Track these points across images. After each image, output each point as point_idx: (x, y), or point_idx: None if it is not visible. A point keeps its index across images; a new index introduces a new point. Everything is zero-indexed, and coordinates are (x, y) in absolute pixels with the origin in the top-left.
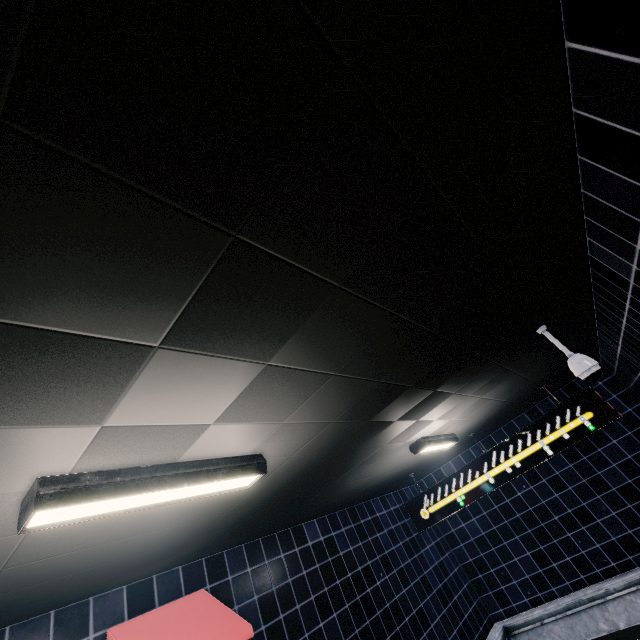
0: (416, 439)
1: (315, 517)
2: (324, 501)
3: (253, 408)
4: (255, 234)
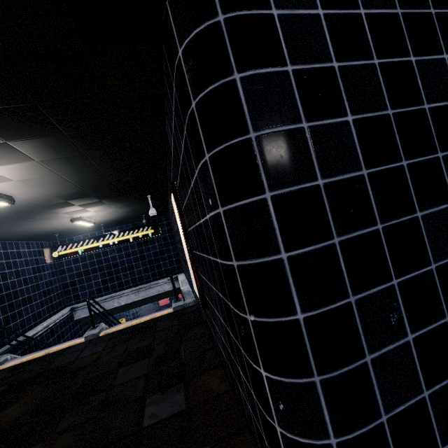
0: (77, 216)
1: None
2: None
3: (35, 182)
4: (88, 155)
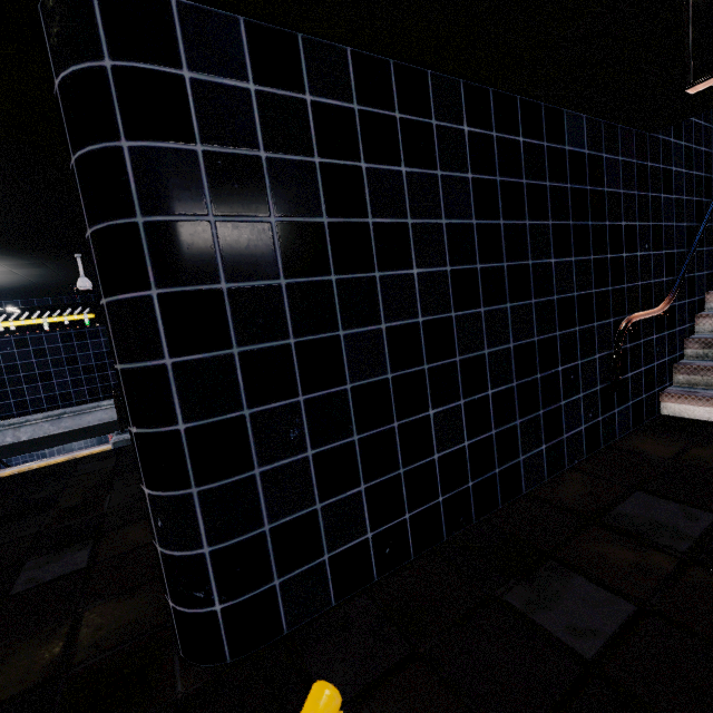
0: None
1: None
2: None
3: None
4: None
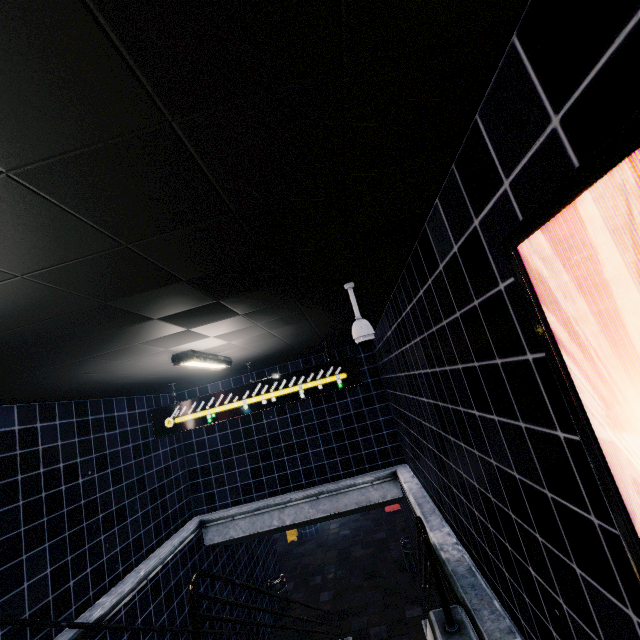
0: (184, 350)
1: (16, 403)
2: (31, 387)
3: None
4: None
